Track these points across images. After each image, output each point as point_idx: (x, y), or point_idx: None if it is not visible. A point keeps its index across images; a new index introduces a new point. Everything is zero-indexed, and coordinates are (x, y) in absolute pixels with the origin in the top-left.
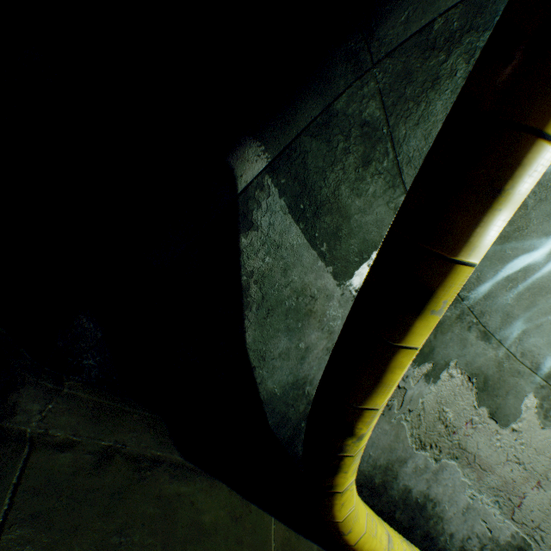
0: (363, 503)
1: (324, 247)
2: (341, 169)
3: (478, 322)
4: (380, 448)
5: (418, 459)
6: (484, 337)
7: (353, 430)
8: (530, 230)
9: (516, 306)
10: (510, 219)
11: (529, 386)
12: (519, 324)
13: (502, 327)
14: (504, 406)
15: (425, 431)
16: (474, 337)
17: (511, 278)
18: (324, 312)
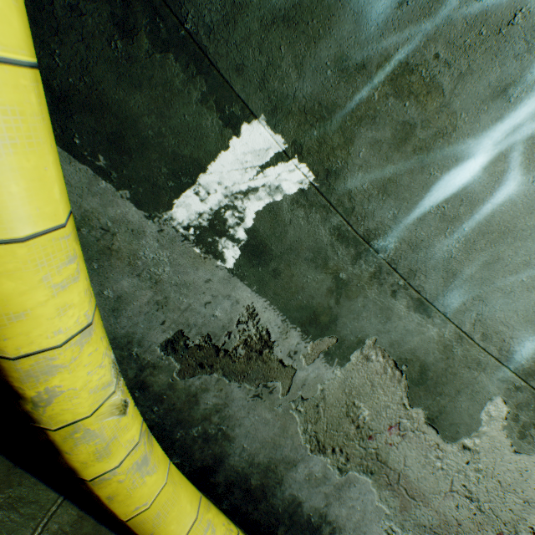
0: (207, 505)
1: (102, 161)
2: (80, 41)
3: (407, 285)
4: (260, 442)
5: (314, 464)
6: (419, 308)
7: (16, 389)
8: (462, 132)
9: (468, 262)
10: (421, 118)
11: (495, 385)
12: (475, 289)
13: (447, 294)
14: (452, 411)
15: (326, 429)
16: (404, 307)
17: (451, 217)
18: (134, 252)
